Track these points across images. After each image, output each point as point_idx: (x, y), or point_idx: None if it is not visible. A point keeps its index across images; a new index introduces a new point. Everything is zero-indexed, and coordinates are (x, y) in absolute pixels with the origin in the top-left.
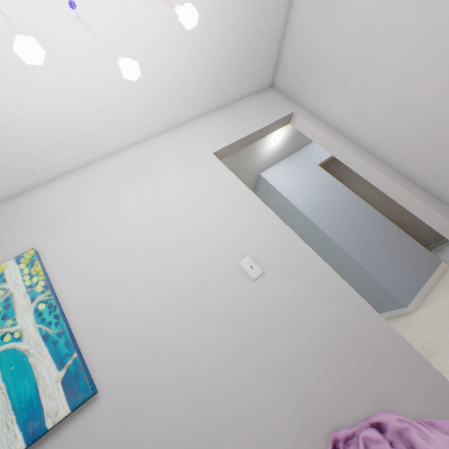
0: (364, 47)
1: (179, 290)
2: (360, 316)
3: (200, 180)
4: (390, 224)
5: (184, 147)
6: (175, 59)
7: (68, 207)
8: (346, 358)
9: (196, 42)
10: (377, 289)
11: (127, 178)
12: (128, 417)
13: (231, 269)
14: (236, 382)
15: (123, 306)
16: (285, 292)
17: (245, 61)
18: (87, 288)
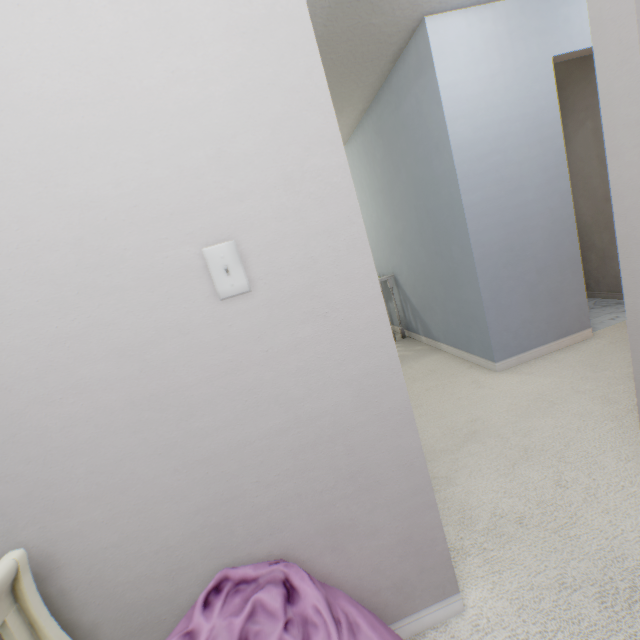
0: None
1: (39, 258)
2: (384, 424)
3: None
4: (574, 243)
5: None
6: None
7: None
8: (321, 471)
9: None
10: (477, 326)
11: None
12: None
13: (181, 255)
14: (118, 452)
15: None
16: (276, 344)
17: None
18: None
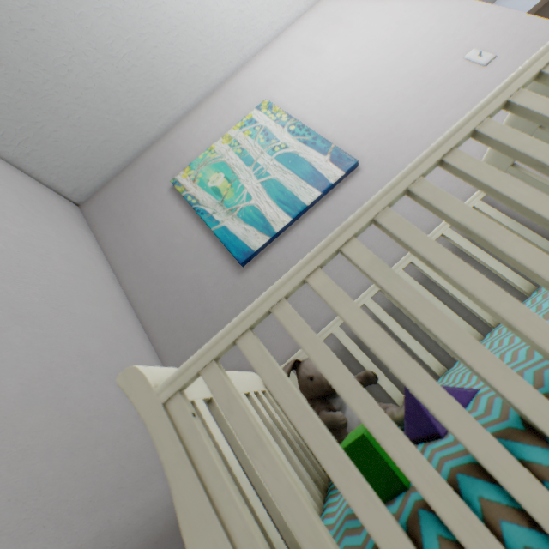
0: None
1: (404, 94)
2: None
3: (396, 9)
4: None
5: None
6: None
7: (276, 71)
8: None
9: None
10: None
11: (318, 34)
12: (390, 174)
13: (455, 65)
14: None
15: (356, 117)
16: None
17: None
18: (319, 115)
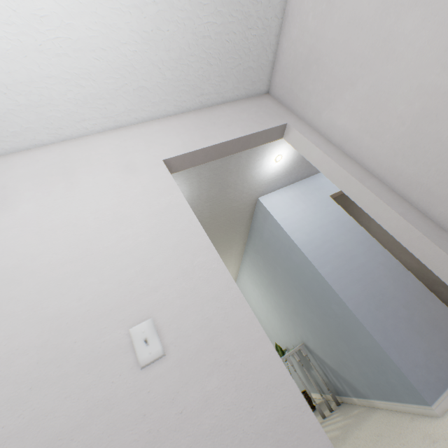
0: (381, 31)
1: (12, 363)
2: None
3: (131, 192)
4: (414, 280)
5: (129, 149)
6: (117, 33)
7: None
8: None
9: (148, 13)
10: (389, 369)
11: (37, 178)
12: None
13: (114, 337)
14: None
15: None
16: (189, 402)
17: (226, 53)
18: None
